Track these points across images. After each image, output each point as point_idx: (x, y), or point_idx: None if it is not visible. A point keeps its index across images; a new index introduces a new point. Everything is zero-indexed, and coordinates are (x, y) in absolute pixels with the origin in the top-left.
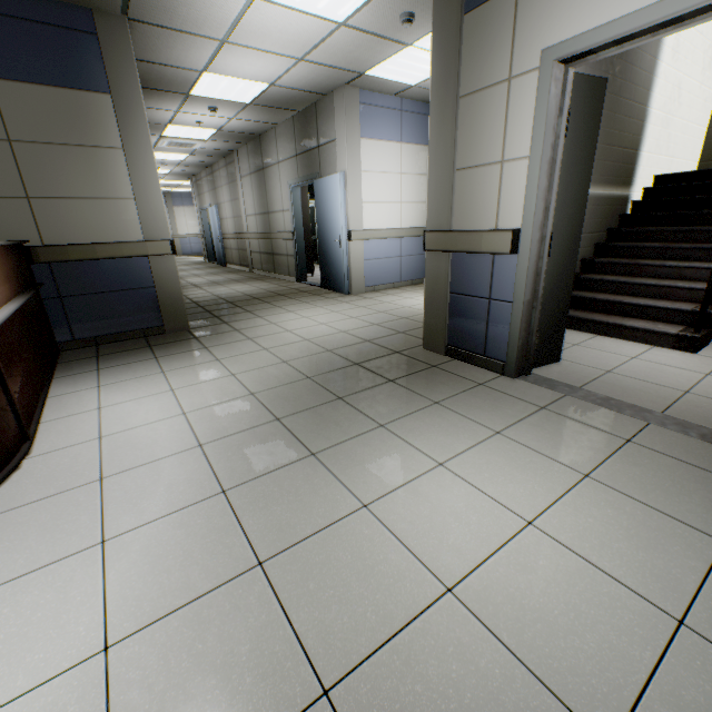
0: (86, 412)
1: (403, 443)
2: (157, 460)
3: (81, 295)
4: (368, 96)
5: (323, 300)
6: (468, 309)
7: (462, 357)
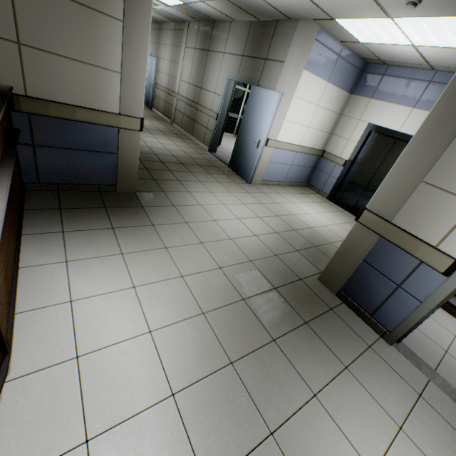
0: (58, 304)
1: (337, 429)
2: (137, 413)
3: (53, 147)
4: (323, 35)
5: (232, 184)
6: (374, 280)
7: (350, 305)
